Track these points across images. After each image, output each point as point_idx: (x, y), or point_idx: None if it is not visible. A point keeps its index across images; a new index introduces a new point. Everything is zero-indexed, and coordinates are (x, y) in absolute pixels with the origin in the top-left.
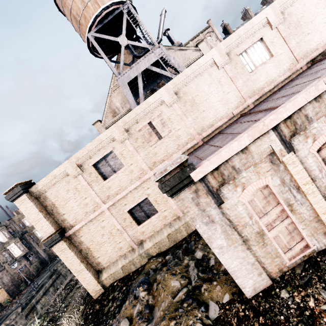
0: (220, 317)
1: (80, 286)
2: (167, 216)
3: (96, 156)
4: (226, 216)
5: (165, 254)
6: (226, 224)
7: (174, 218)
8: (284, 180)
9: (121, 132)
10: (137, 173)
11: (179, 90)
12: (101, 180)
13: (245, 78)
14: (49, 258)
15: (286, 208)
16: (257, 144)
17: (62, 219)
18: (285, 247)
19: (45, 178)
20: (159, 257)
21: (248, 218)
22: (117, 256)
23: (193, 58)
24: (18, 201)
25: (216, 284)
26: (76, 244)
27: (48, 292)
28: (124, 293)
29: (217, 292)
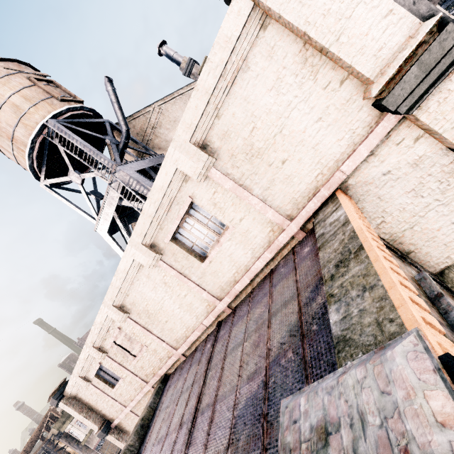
0: None
1: None
2: None
3: (91, 369)
4: None
5: None
6: None
7: None
8: None
9: (95, 352)
10: (137, 384)
11: (123, 302)
12: (109, 388)
13: (198, 272)
14: None
15: None
16: None
17: (102, 413)
18: None
19: (68, 387)
20: None
21: None
22: None
23: None
24: (60, 406)
25: None
26: (124, 431)
27: None
28: None
29: None
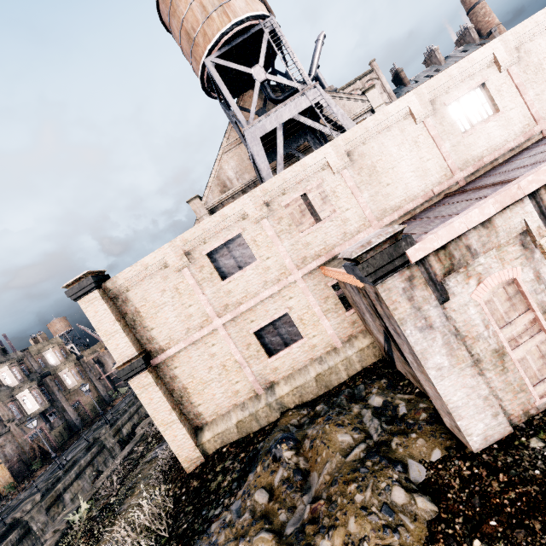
0: (429, 479)
1: (157, 455)
2: (317, 345)
3: (213, 240)
4: (450, 321)
5: (313, 405)
6: (451, 332)
7: (327, 349)
8: (540, 274)
9: (258, 206)
10: (276, 273)
11: (352, 150)
12: (217, 278)
13: (455, 140)
14: (81, 422)
15: (540, 316)
16: (506, 217)
17: (149, 336)
18: (535, 377)
19: (131, 268)
20: (303, 409)
21: (482, 327)
22: (230, 406)
23: (357, 113)
24: (84, 301)
25: (416, 437)
26: (165, 379)
27: (84, 475)
28: (243, 462)
29: (419, 448)
